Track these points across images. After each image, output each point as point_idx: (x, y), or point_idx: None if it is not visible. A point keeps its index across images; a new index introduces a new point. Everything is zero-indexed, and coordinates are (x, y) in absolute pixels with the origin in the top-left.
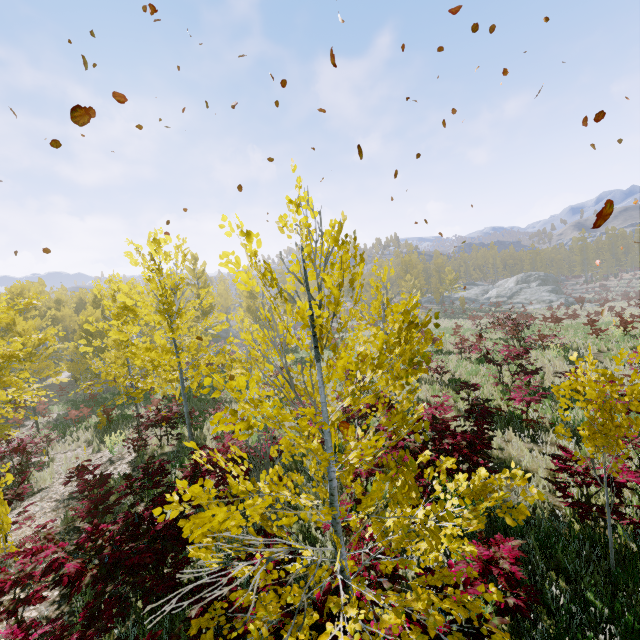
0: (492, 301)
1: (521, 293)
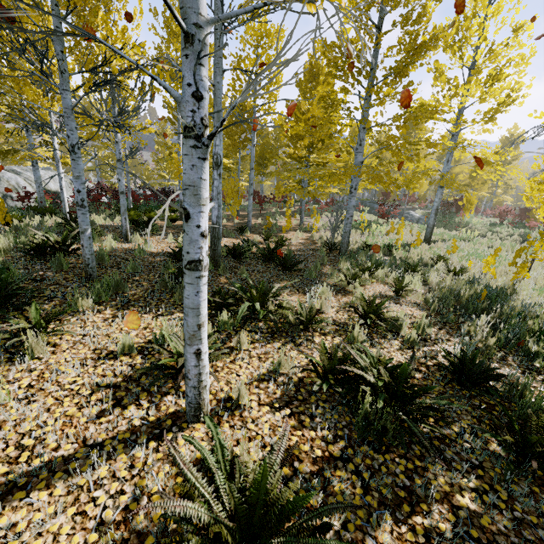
0: None
1: None
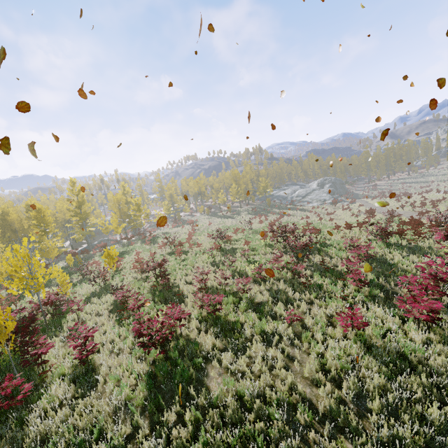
0: (293, 199)
1: (311, 194)
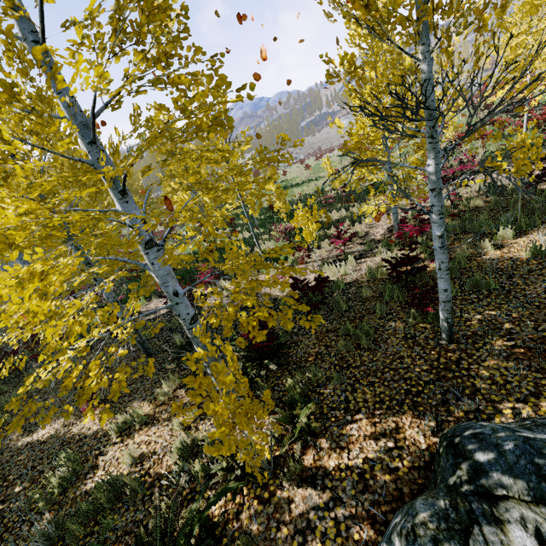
0: None
1: None
